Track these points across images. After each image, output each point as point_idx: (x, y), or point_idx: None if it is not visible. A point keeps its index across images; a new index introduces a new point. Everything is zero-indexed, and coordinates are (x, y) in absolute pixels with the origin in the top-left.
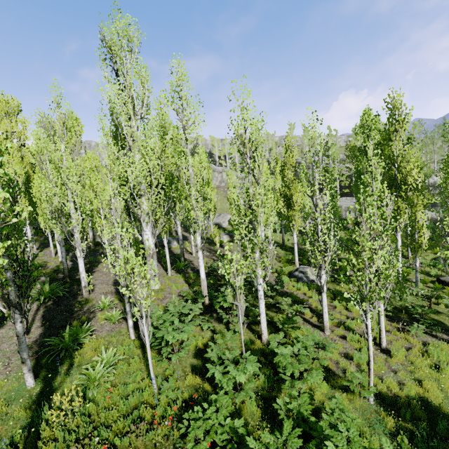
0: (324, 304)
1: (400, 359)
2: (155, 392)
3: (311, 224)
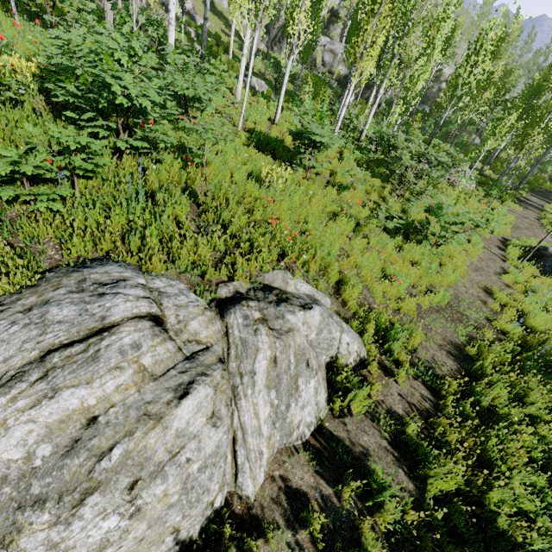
0: (241, 71)
1: (281, 128)
2: (17, 21)
3: (294, 64)
